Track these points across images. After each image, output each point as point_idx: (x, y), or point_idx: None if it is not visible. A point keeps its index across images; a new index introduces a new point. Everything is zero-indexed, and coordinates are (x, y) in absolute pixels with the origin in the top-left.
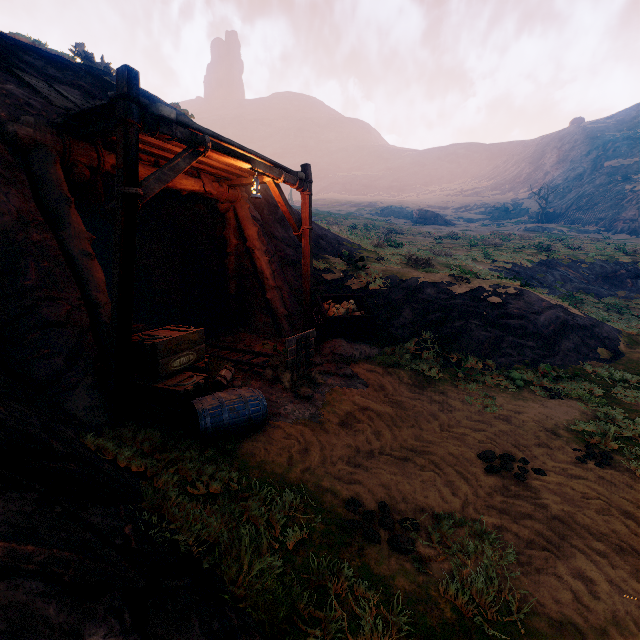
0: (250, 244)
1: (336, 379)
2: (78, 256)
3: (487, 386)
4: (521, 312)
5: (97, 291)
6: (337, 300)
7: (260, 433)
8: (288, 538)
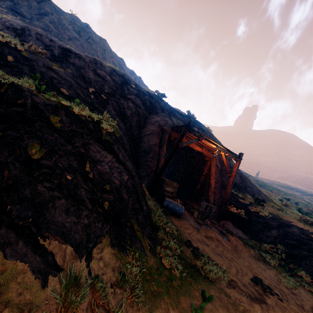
0: (210, 173)
1: (216, 230)
2: (161, 155)
3: (303, 287)
4: None
5: (160, 164)
6: (237, 207)
7: (177, 218)
8: (167, 228)
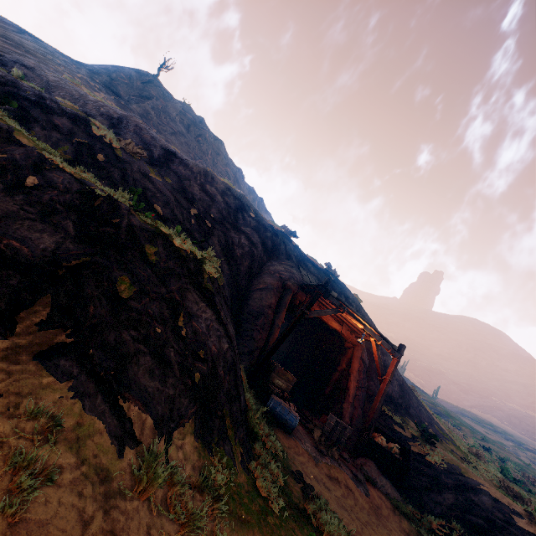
0: (351, 370)
1: (348, 470)
2: (275, 324)
3: None
4: None
5: (272, 339)
6: (388, 438)
7: (286, 434)
8: (268, 442)
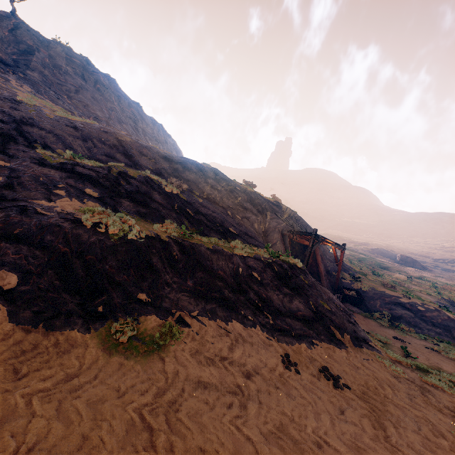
0: (318, 263)
1: None
2: None
3: (407, 334)
4: (433, 316)
5: None
6: (348, 290)
7: None
8: None
